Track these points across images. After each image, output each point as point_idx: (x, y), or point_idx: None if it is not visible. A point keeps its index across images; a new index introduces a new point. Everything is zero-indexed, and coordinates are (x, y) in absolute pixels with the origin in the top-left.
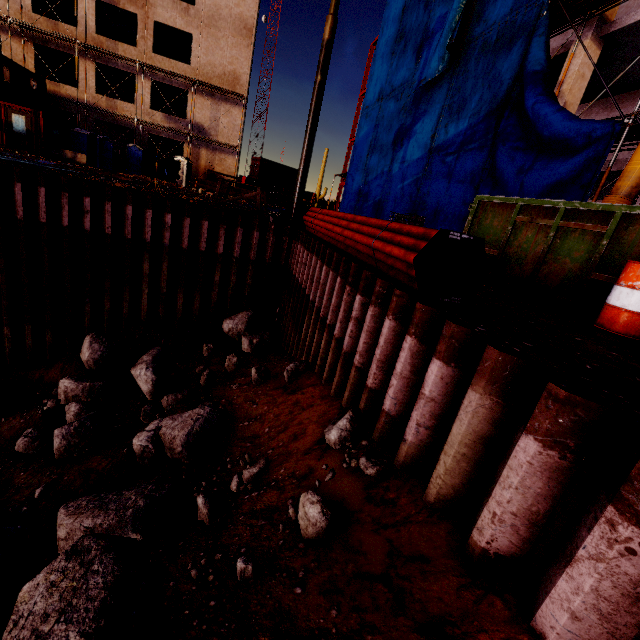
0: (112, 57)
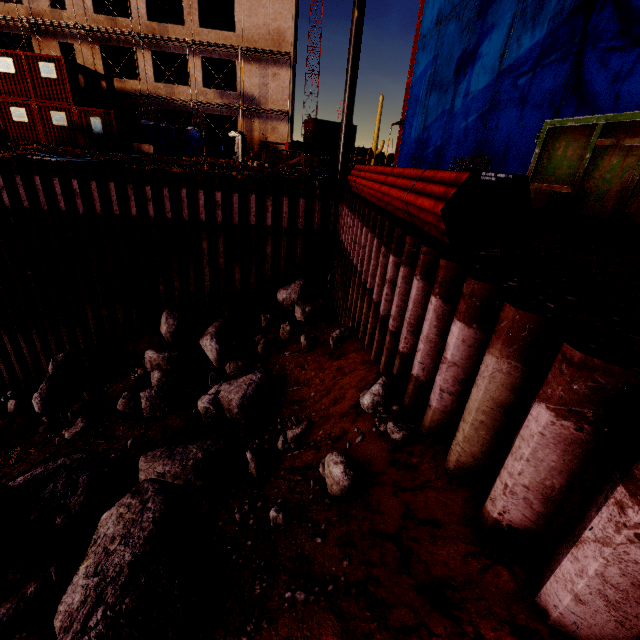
0: (164, 42)
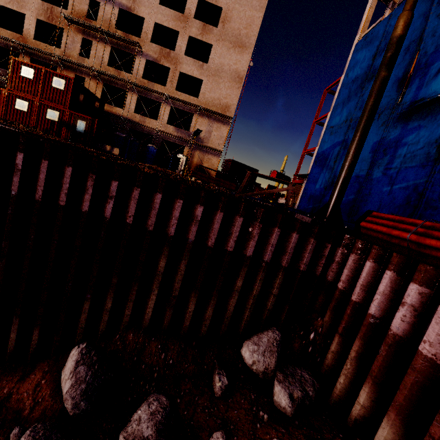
0: (149, 92)
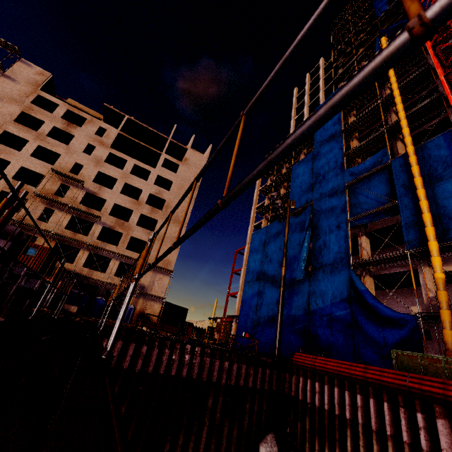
0: (102, 250)
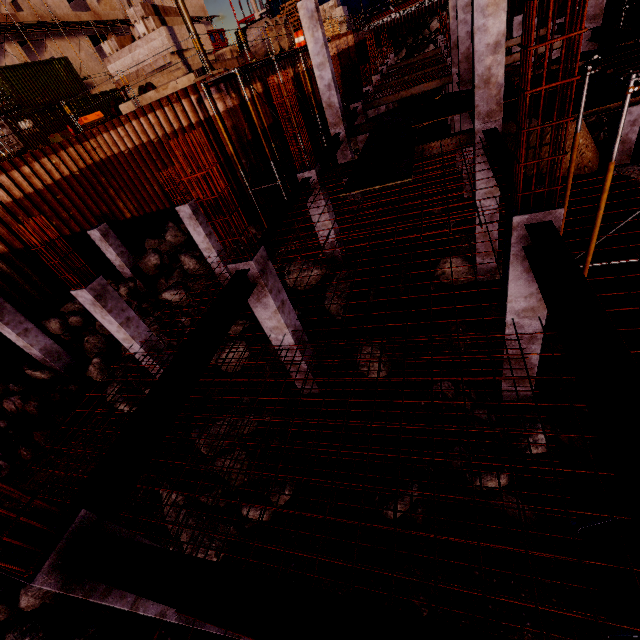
0: None
